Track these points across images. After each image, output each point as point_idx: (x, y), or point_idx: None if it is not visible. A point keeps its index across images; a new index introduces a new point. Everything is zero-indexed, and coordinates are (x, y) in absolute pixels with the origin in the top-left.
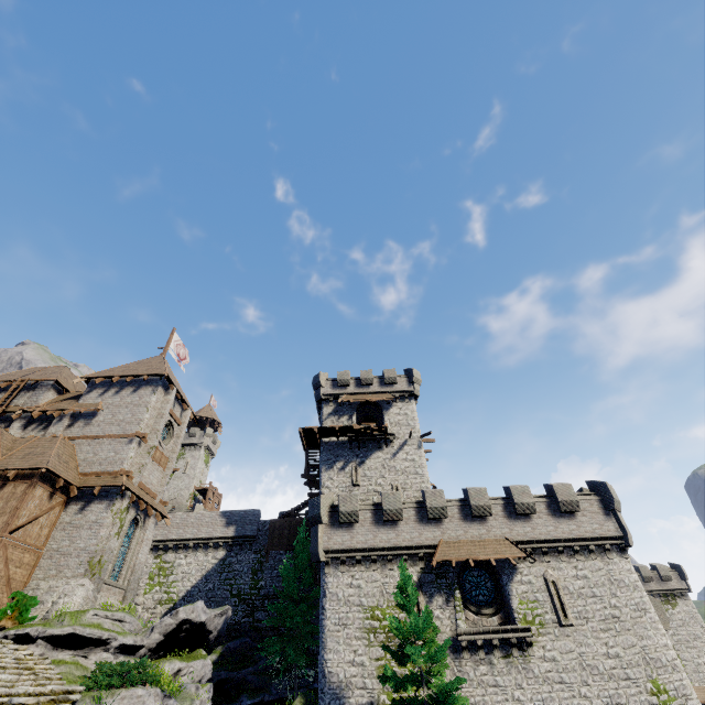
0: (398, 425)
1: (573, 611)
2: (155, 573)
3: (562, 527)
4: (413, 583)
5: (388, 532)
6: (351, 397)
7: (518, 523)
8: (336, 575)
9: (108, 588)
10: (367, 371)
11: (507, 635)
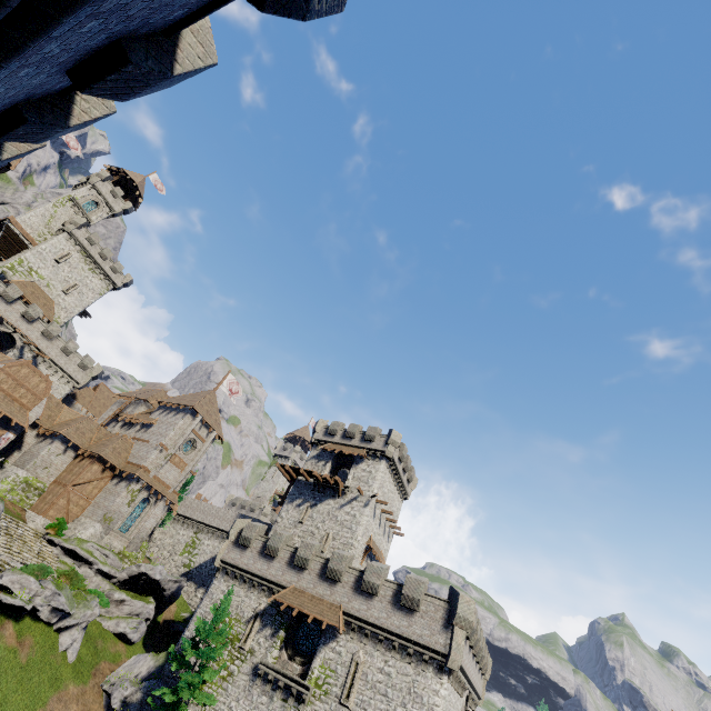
0: (358, 480)
1: (358, 697)
2: (190, 543)
3: (394, 618)
4: (259, 609)
5: (264, 563)
6: (333, 446)
7: (358, 598)
8: (220, 580)
9: (116, 535)
10: (354, 425)
11: (291, 683)
